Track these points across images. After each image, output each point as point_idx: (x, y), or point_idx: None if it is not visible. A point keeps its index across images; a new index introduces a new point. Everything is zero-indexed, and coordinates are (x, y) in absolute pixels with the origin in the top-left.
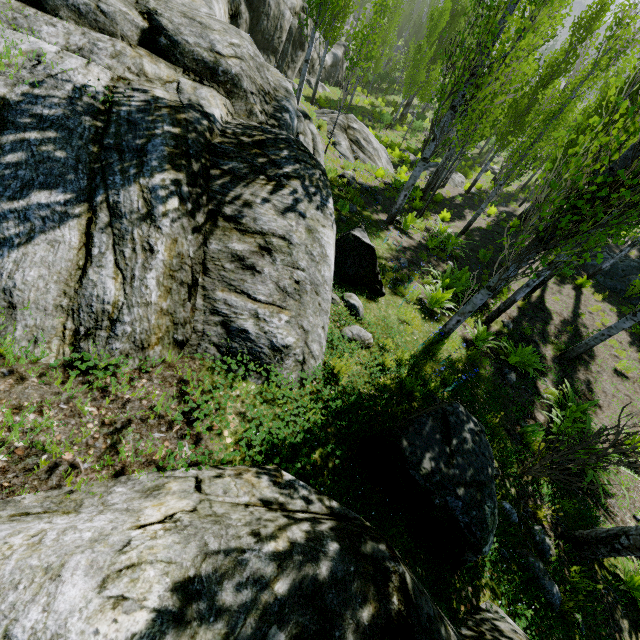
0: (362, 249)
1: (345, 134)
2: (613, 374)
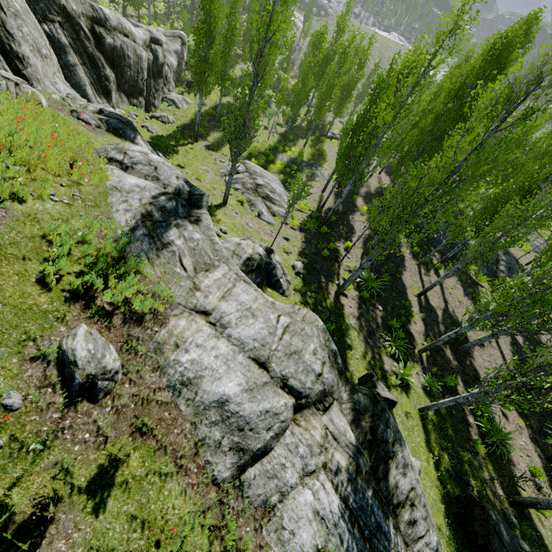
0: (390, 403)
1: (257, 194)
2: (478, 347)
